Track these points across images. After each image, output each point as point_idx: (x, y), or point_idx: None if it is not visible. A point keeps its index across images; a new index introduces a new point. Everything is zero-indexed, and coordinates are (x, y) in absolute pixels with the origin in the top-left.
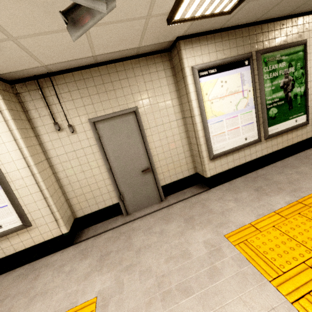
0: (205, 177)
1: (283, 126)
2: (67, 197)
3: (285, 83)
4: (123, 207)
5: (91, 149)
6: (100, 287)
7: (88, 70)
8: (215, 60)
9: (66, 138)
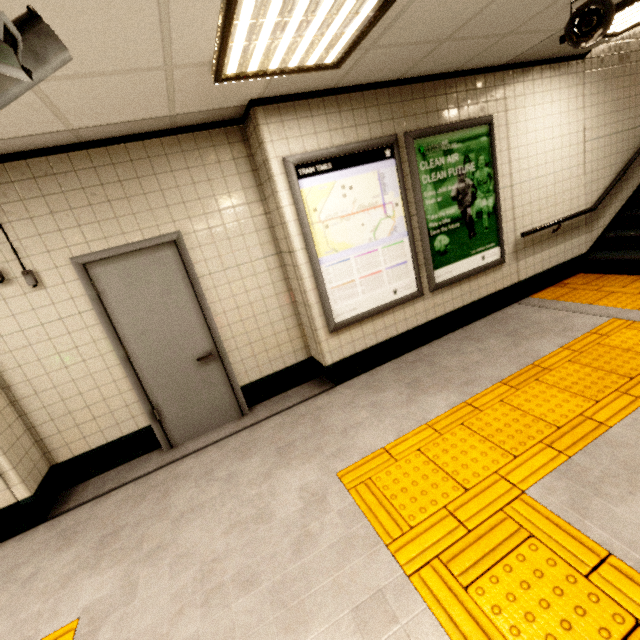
0: (324, 366)
1: (462, 267)
2: (29, 423)
3: (461, 191)
4: (161, 433)
5: (82, 319)
6: (89, 599)
7: (66, 157)
8: (329, 146)
9: (19, 298)
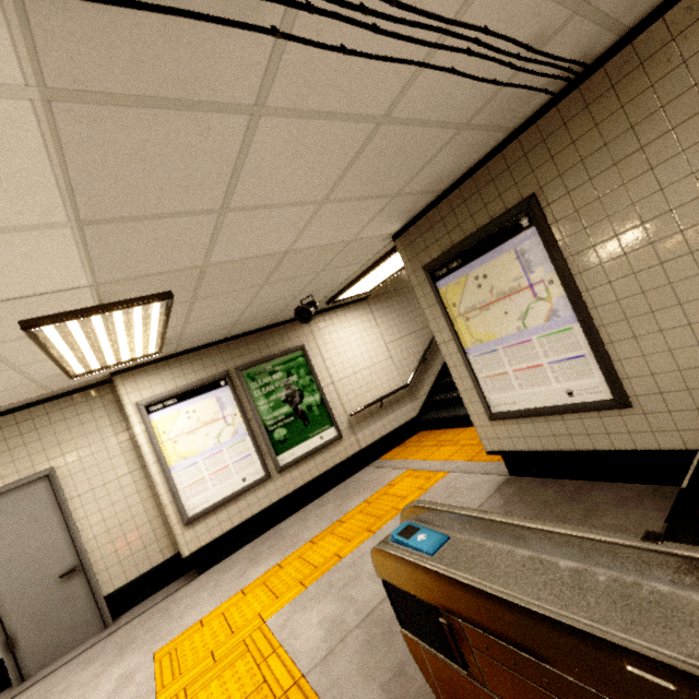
0: (182, 558)
1: (303, 448)
2: None
3: (289, 395)
4: (13, 665)
5: None
6: None
7: None
8: (174, 388)
9: None
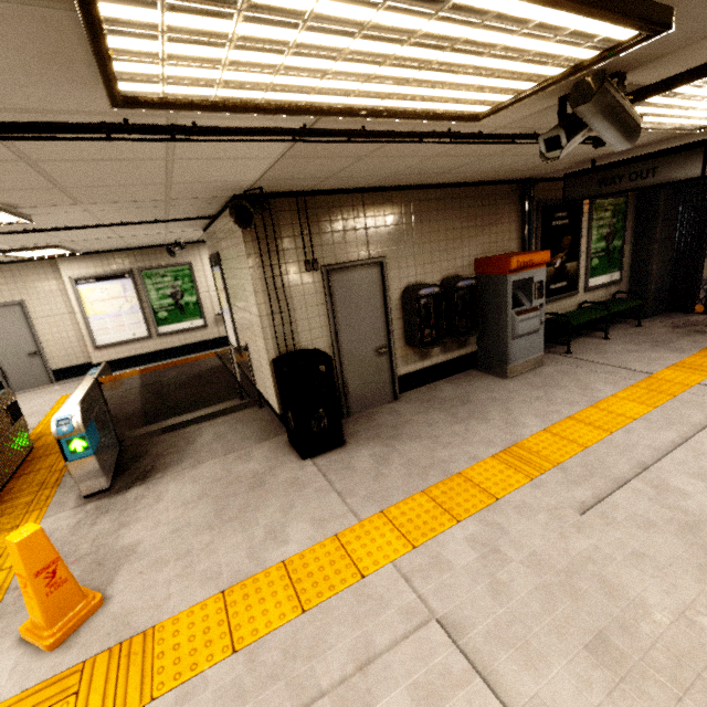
0: (92, 364)
1: (178, 327)
2: None
3: (174, 293)
4: (7, 385)
5: None
6: None
7: None
8: (95, 273)
9: None
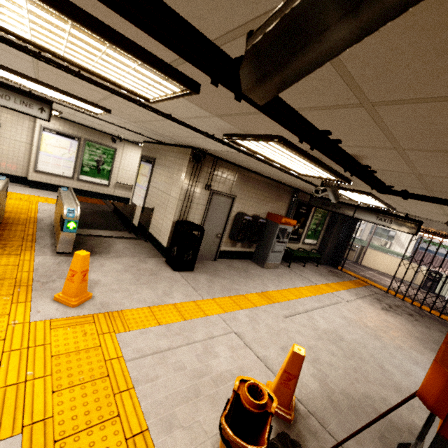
0: (27, 179)
1: (92, 179)
2: None
3: (99, 160)
4: None
5: None
6: None
7: None
8: (58, 129)
9: None
